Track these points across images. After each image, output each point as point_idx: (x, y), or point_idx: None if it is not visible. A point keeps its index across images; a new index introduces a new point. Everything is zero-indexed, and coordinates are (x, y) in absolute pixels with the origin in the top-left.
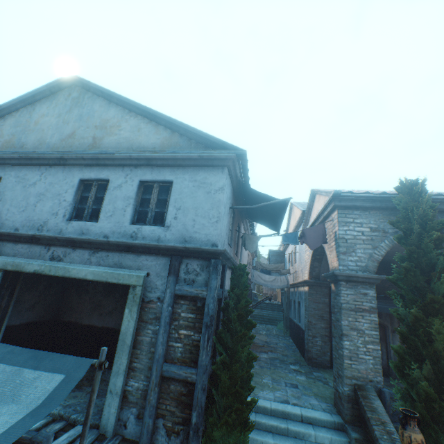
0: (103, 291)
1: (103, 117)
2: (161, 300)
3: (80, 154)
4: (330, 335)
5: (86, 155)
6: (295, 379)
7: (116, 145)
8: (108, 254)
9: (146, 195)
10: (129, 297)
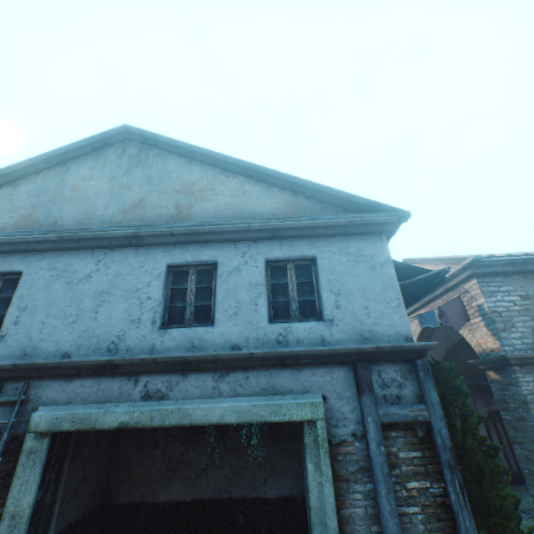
0: (184, 437)
1: (184, 179)
2: (359, 437)
3: (167, 228)
4: None
5: (177, 229)
6: None
7: (216, 214)
8: (247, 374)
9: (277, 278)
10: (307, 442)
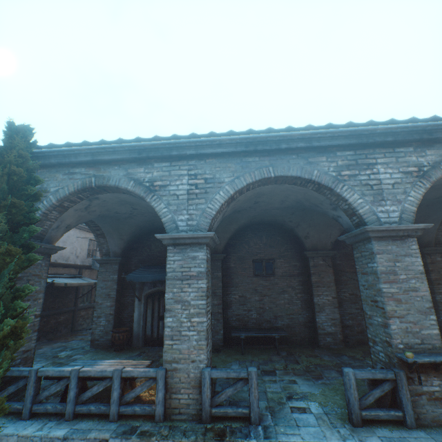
0: None
1: None
2: None
3: None
4: (123, 313)
5: None
6: None
7: None
8: None
9: None
10: None
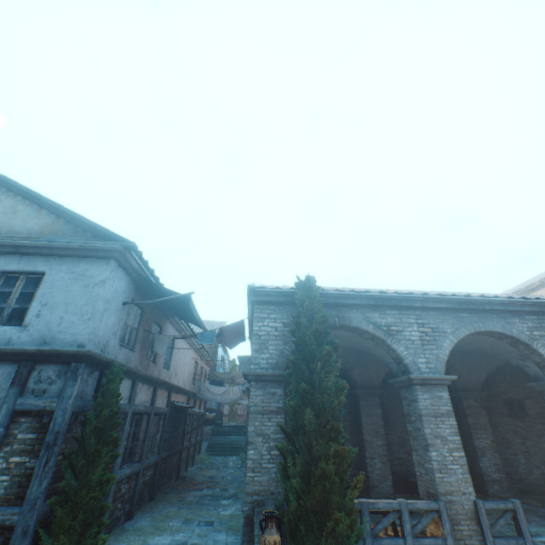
0: None
1: None
2: None
3: None
4: None
5: None
6: (216, 515)
7: None
8: None
9: (8, 288)
10: None
